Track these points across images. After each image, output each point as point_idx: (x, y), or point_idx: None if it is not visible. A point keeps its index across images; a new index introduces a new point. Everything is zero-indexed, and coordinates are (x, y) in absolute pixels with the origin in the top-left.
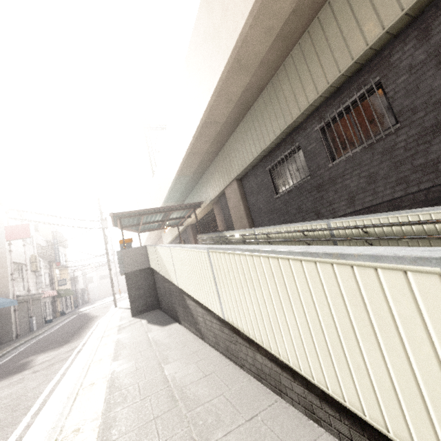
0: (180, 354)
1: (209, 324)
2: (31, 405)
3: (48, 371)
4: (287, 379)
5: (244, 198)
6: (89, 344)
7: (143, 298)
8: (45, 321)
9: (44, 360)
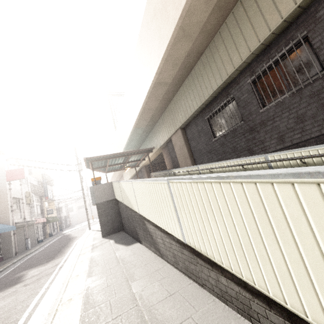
0: (144, 272)
1: (168, 246)
2: (18, 319)
3: (36, 285)
4: (260, 306)
5: (187, 143)
6: (69, 261)
7: (110, 222)
8: (38, 241)
9: (34, 274)
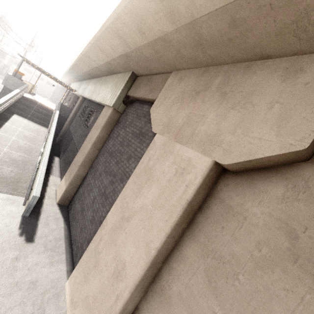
0: None
1: None
2: None
3: None
4: None
5: (79, 107)
6: None
7: None
8: None
9: None
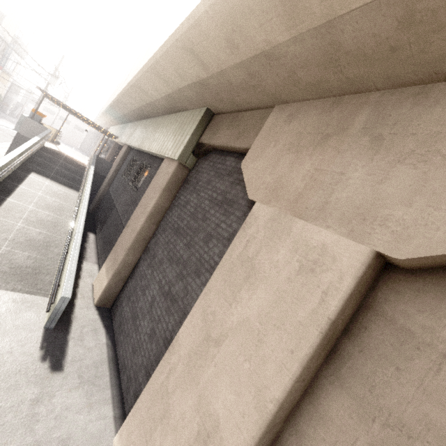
0: None
1: None
2: None
3: None
4: None
5: (123, 160)
6: None
7: None
8: None
9: None
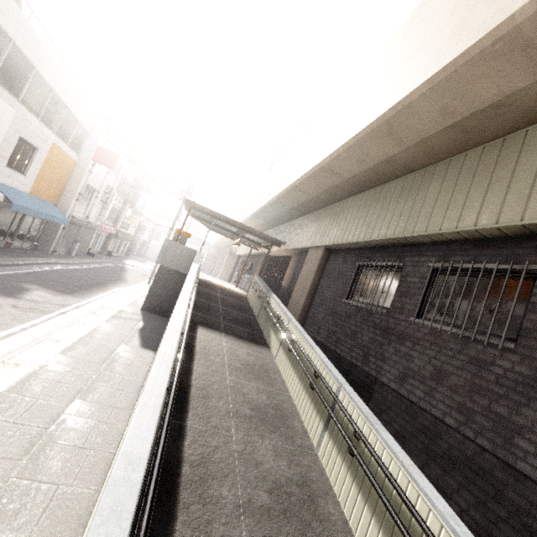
0: (104, 397)
1: None
2: None
3: (21, 315)
4: None
5: (319, 274)
6: (78, 312)
7: (162, 299)
8: (89, 252)
9: (36, 298)
